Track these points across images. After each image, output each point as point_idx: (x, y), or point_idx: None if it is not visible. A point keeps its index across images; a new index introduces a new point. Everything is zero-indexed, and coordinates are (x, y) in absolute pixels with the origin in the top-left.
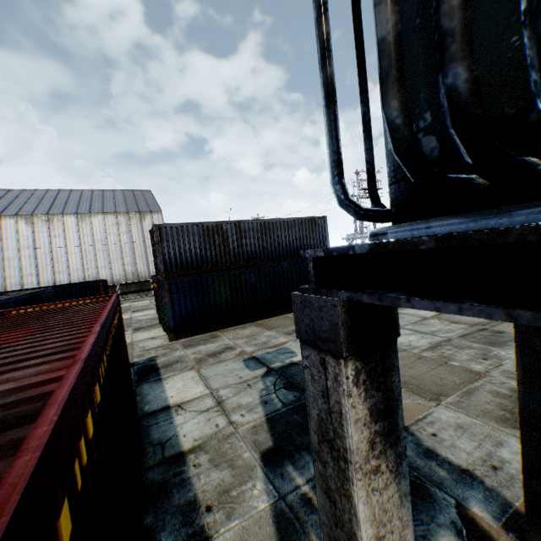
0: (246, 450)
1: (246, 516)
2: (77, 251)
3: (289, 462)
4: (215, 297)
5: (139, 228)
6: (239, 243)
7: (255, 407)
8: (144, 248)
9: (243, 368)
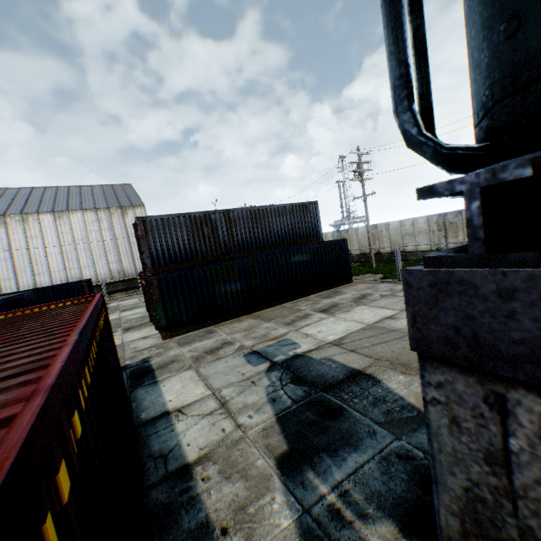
0: (259, 457)
1: (268, 538)
2: (57, 251)
3: (309, 468)
4: (208, 290)
5: (122, 224)
6: (229, 232)
7: (263, 406)
8: (128, 245)
9: (244, 364)
